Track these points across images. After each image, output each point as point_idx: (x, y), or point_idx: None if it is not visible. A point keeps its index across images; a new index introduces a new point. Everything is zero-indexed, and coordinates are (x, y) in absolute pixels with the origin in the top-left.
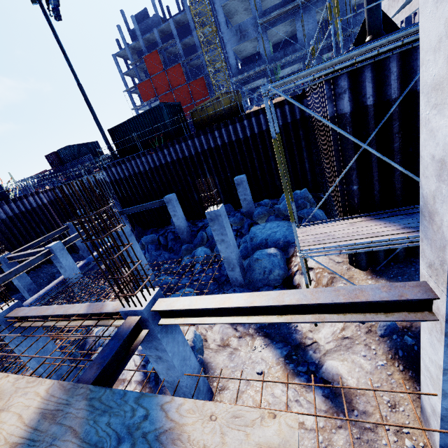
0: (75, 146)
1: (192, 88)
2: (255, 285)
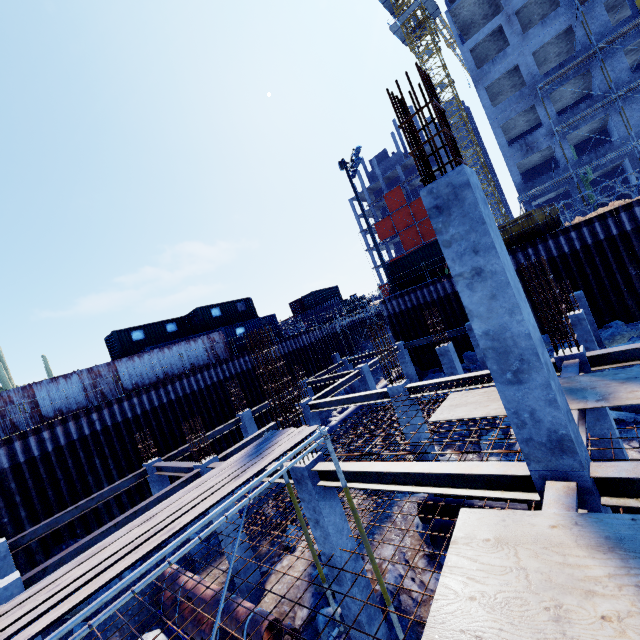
0: (318, 292)
1: None
2: (639, 407)
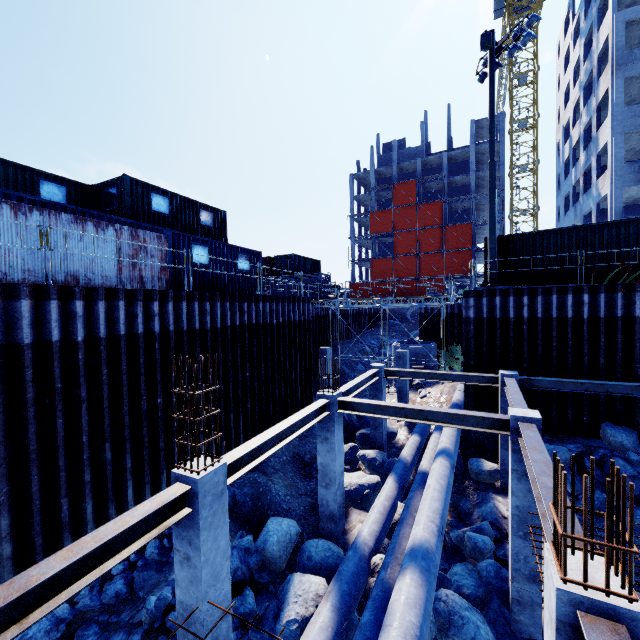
0: (299, 258)
1: (449, 233)
2: None
